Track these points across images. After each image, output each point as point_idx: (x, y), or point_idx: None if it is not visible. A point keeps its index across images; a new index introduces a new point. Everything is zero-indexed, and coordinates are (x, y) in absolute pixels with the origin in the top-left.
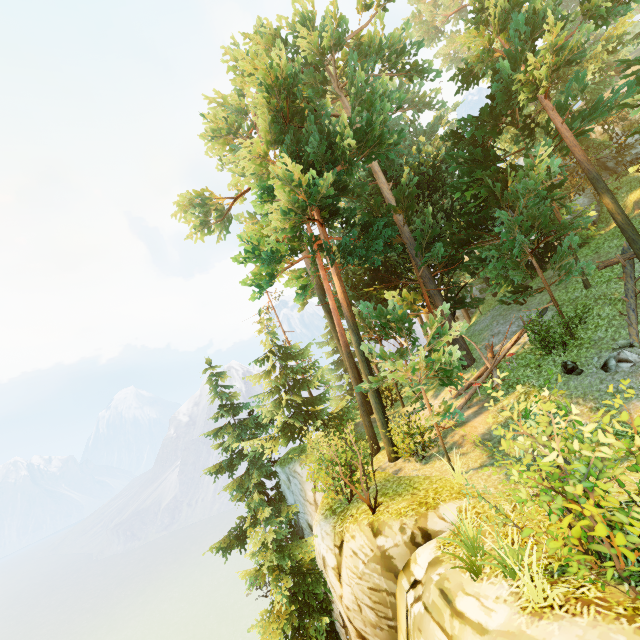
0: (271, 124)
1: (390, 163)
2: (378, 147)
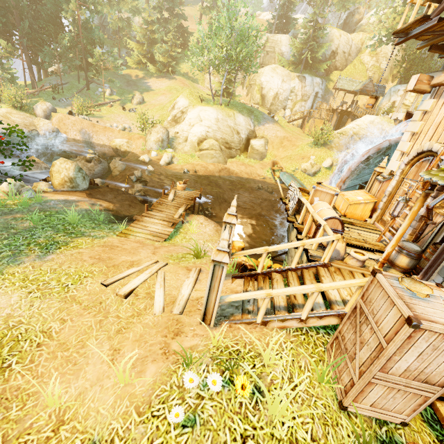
0: None
1: None
2: None
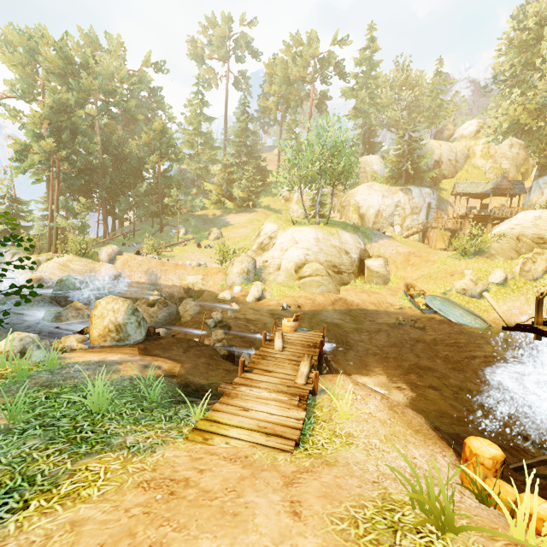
0: (50, 112)
1: (109, 145)
2: (89, 156)
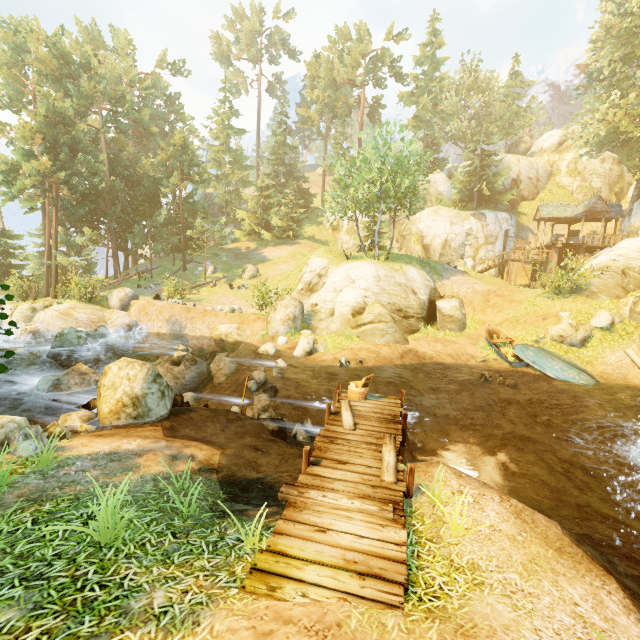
0: (43, 124)
1: (118, 165)
2: (93, 178)
